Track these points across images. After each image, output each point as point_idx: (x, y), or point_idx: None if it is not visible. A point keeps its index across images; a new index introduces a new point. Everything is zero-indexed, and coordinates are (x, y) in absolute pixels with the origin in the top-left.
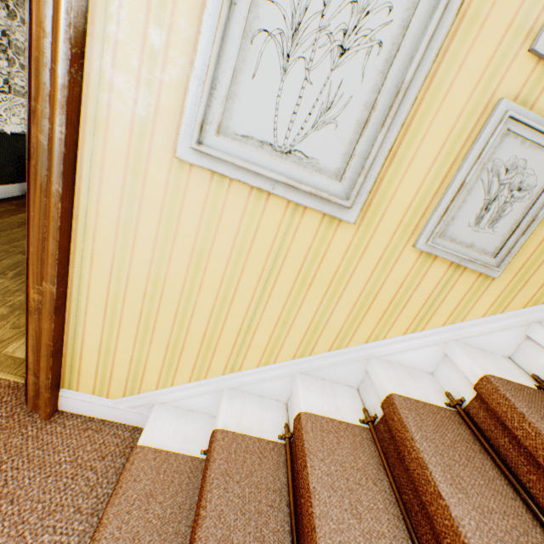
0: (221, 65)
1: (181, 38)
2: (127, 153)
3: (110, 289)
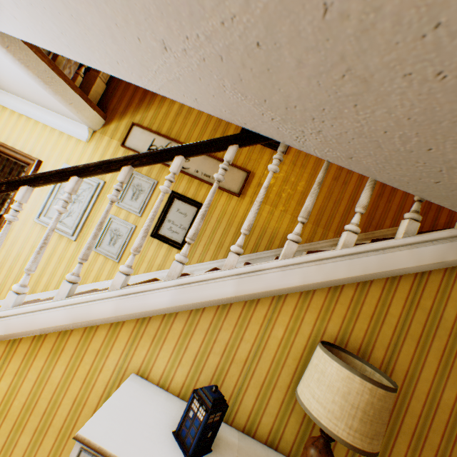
0: (48, 203)
1: (43, 198)
2: (24, 219)
3: (5, 256)
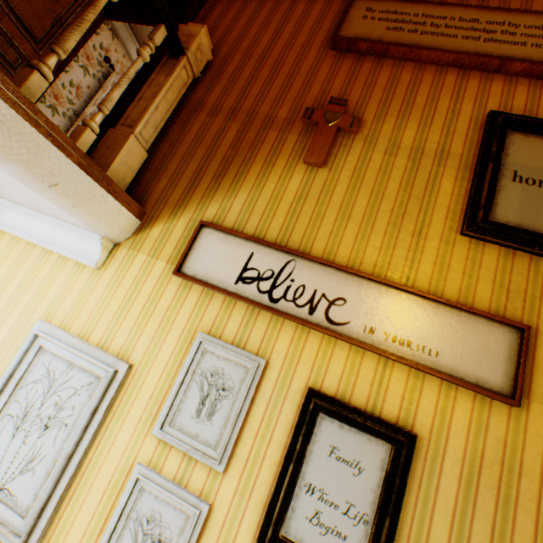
0: None
1: None
2: None
3: None
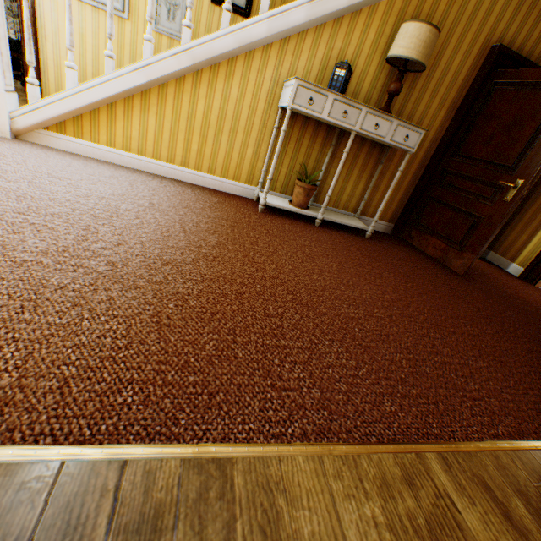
0: None
1: None
2: None
3: (55, 52)
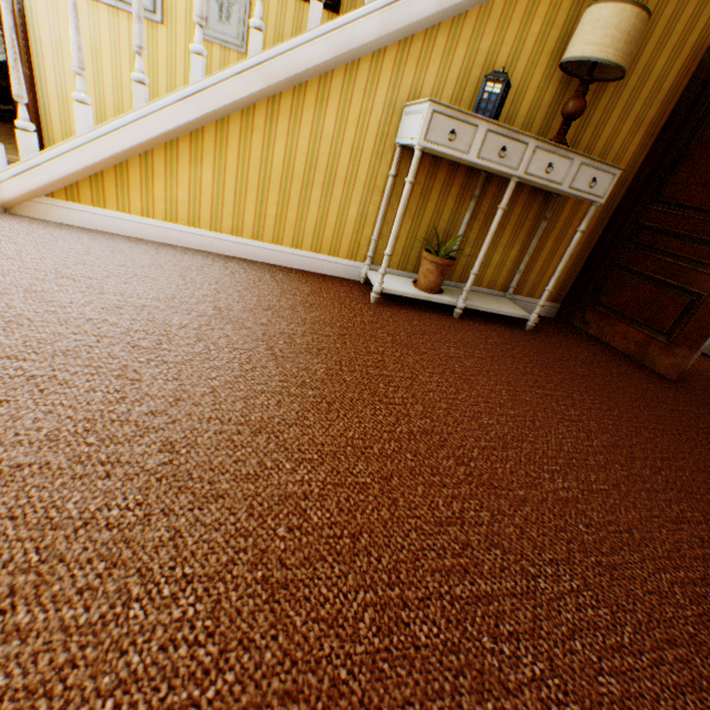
0: None
1: None
2: None
3: (57, 78)
